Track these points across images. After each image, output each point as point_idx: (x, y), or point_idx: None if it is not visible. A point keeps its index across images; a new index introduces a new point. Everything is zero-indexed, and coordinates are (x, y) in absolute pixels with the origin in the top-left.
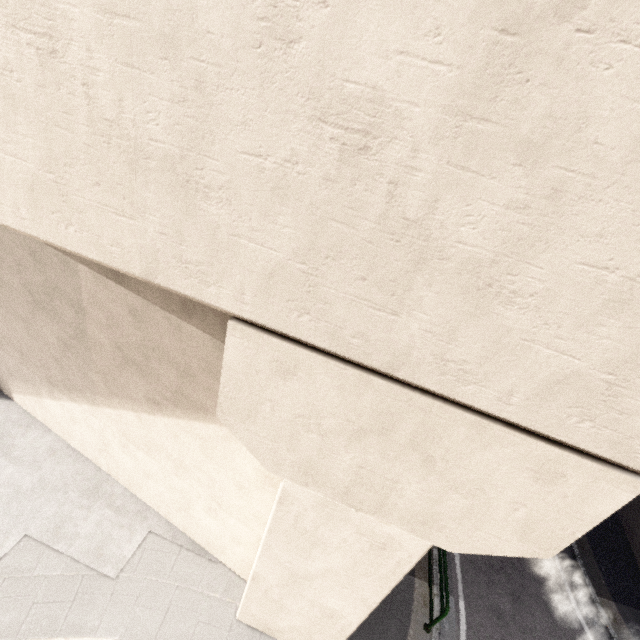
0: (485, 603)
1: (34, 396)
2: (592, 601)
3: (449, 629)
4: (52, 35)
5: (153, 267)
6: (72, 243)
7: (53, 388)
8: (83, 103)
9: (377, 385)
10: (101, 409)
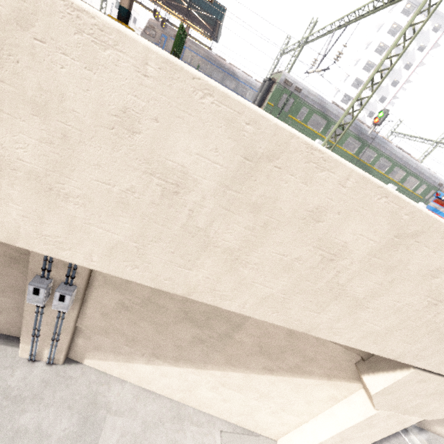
0: None
1: (121, 362)
2: None
3: None
4: (441, 301)
5: (401, 356)
6: (368, 349)
7: (156, 359)
8: (430, 317)
9: None
10: (207, 371)
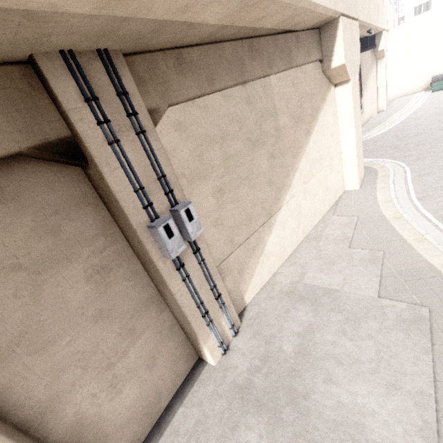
0: None
1: (260, 257)
2: None
3: None
4: None
5: (334, 4)
6: (327, 4)
7: (270, 217)
8: None
9: (349, 21)
10: (293, 182)
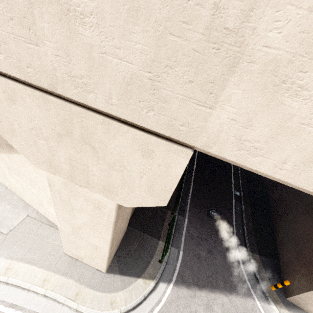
0: (193, 253)
1: None
2: (248, 254)
3: (172, 262)
4: None
5: None
6: None
7: None
8: None
9: (52, 101)
10: None
